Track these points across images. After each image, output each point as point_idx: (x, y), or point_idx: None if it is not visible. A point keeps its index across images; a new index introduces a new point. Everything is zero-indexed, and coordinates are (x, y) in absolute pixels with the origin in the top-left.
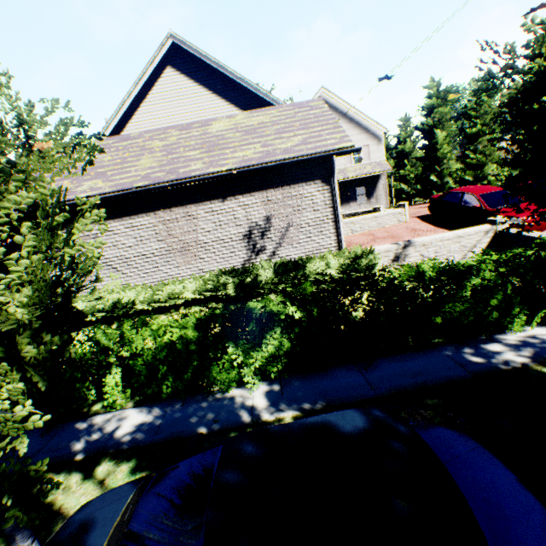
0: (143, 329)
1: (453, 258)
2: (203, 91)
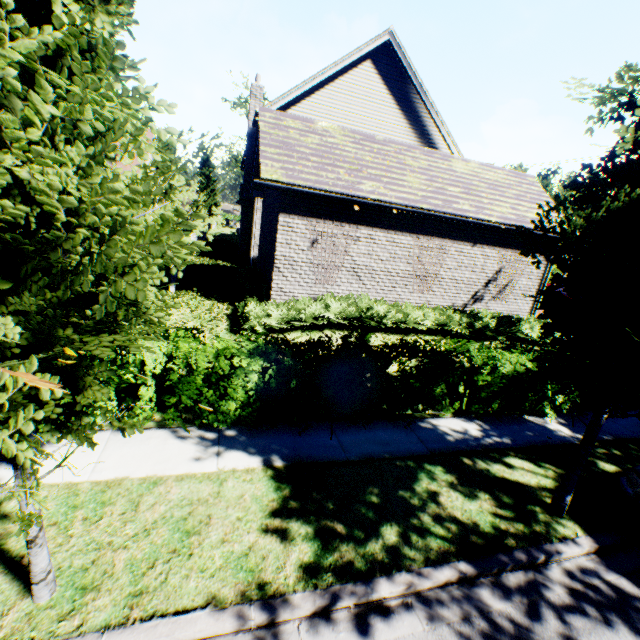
0: (506, 355)
1: None
2: (391, 103)
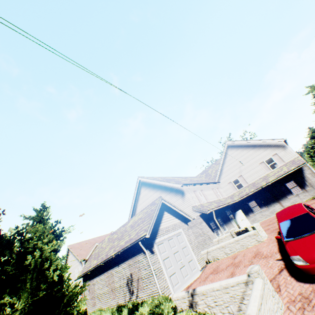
0: None
1: (230, 308)
2: (152, 190)
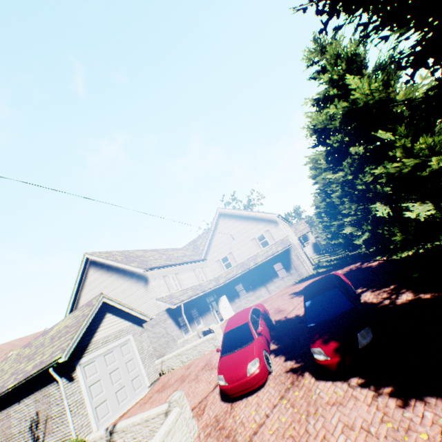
0: None
1: None
2: (106, 273)
